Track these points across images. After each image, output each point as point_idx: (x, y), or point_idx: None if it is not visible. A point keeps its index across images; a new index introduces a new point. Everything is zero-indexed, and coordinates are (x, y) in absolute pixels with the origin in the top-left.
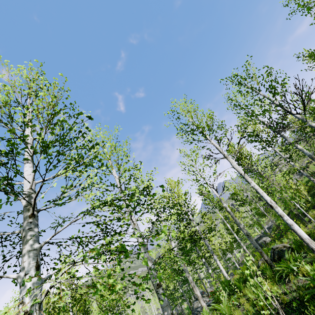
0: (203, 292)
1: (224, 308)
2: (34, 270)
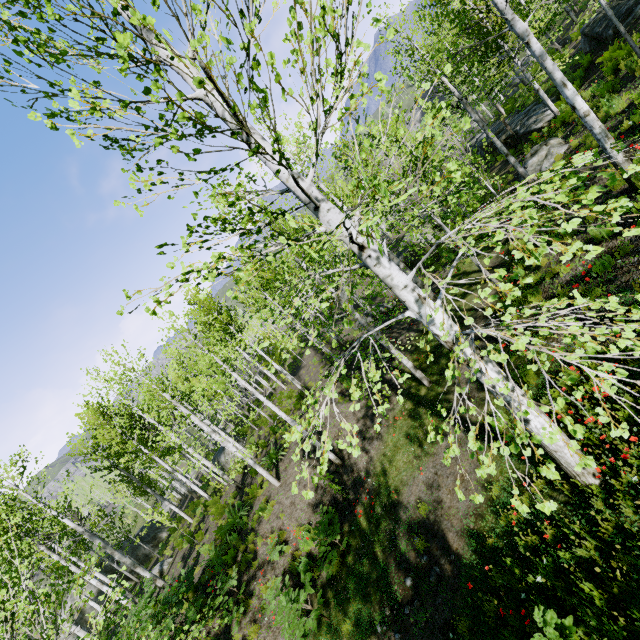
0: None
1: None
2: None
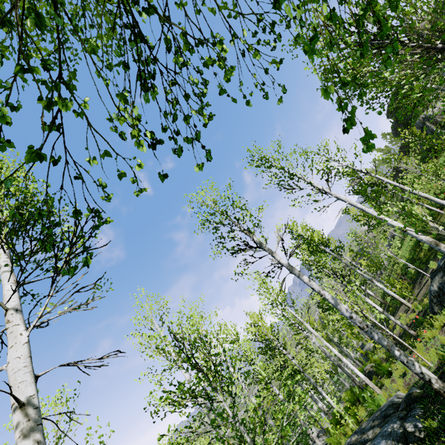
0: (321, 430)
1: (335, 440)
2: None
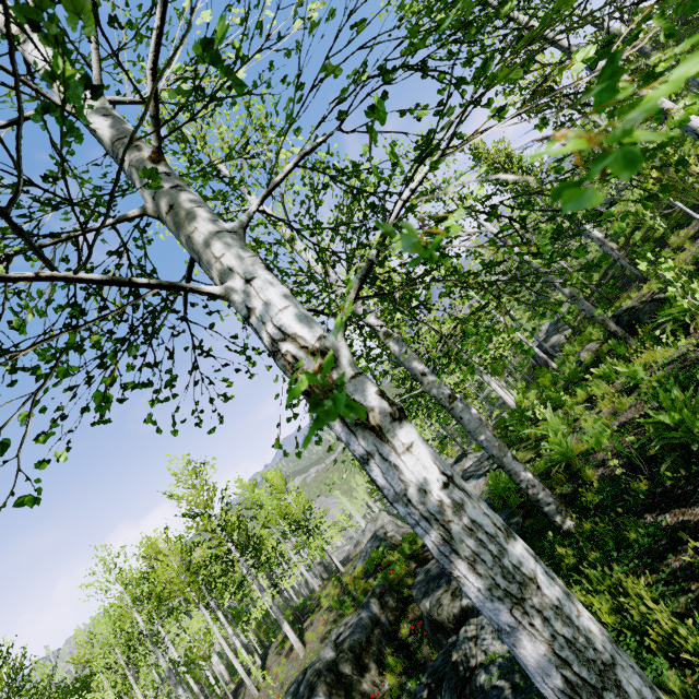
0: None
1: (556, 426)
2: (265, 271)
